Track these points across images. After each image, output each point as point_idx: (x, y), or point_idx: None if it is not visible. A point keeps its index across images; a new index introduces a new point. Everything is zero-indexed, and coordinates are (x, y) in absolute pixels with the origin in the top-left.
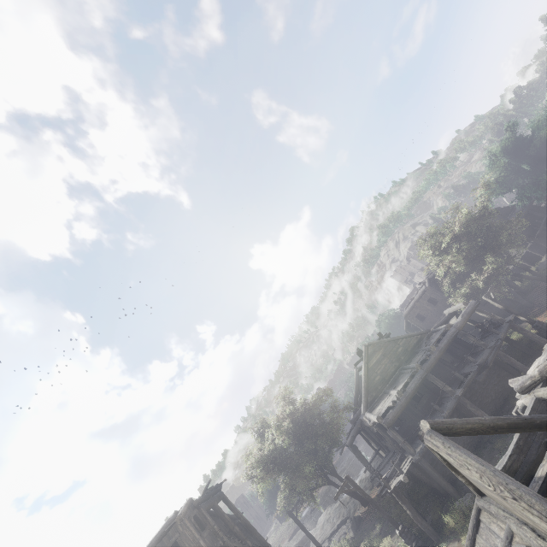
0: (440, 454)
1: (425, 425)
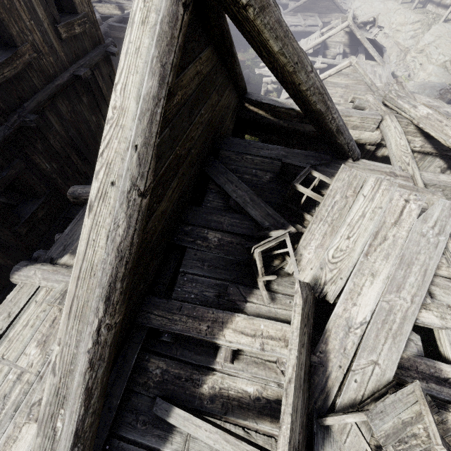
0: (358, 69)
1: (353, 58)
